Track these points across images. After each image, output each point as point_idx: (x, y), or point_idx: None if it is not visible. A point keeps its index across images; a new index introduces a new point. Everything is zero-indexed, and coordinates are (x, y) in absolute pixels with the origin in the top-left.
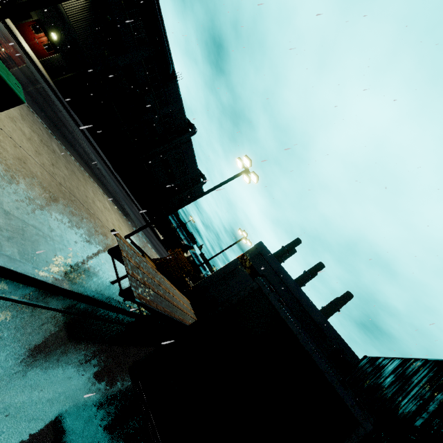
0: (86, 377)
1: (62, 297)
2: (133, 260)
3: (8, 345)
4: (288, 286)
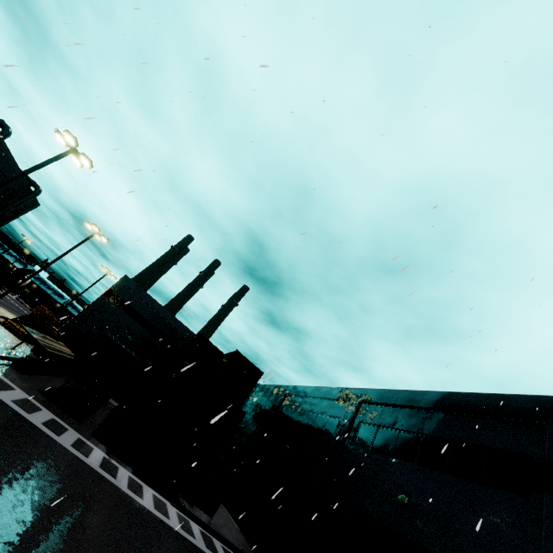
0: (35, 384)
1: (7, 361)
2: (35, 335)
3: (13, 376)
4: (155, 308)
